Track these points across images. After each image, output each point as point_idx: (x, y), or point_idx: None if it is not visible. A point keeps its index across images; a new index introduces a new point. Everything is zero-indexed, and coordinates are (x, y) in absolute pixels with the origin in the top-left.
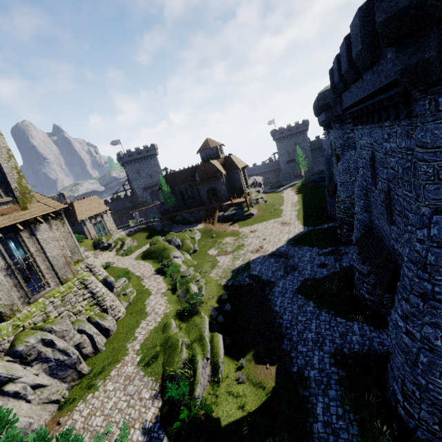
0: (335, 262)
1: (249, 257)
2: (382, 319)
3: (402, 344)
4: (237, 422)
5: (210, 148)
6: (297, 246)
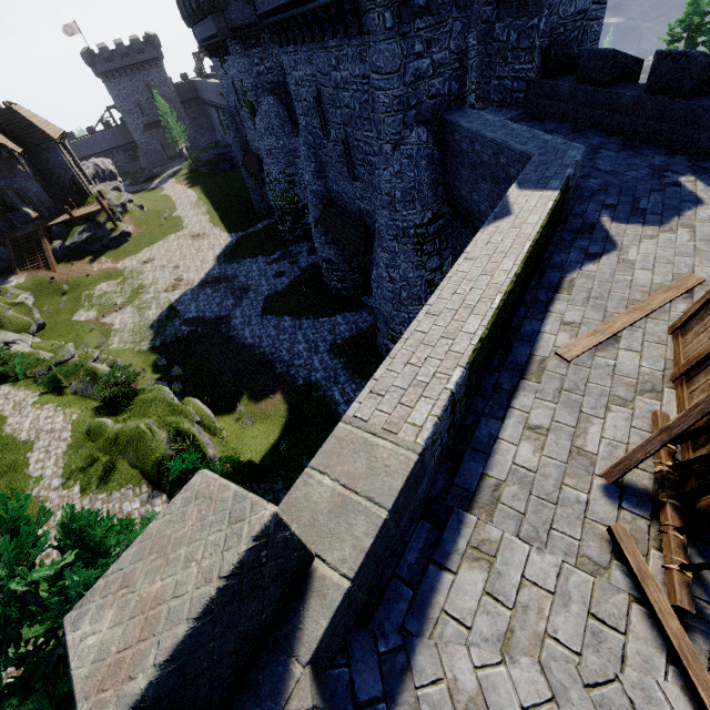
0: (293, 265)
1: (167, 298)
2: (359, 302)
3: (388, 294)
4: (270, 452)
5: None
6: (235, 263)
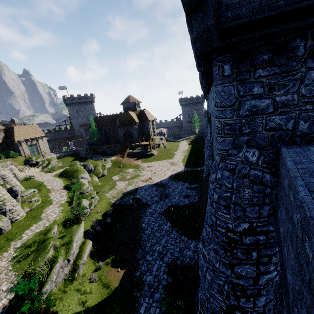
0: (196, 195)
1: (139, 184)
2: None
3: (200, 263)
4: None
5: (130, 102)
6: (175, 181)
